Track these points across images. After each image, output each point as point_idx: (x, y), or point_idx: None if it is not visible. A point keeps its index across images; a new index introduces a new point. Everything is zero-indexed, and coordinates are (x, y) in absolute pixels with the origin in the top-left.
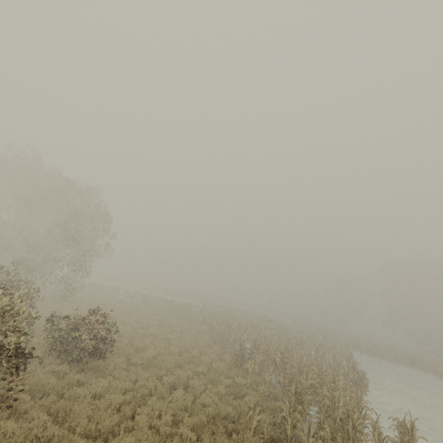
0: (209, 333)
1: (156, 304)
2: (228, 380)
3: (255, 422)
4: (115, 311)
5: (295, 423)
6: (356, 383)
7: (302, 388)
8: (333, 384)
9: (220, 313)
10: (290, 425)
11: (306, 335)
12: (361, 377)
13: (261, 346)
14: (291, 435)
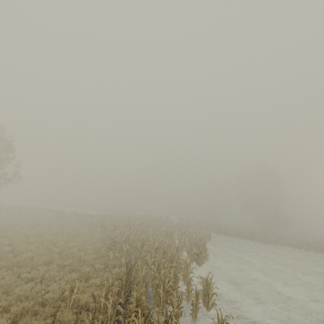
0: (101, 234)
1: (69, 217)
2: (88, 268)
3: (72, 300)
4: (19, 226)
5: (108, 295)
6: (198, 255)
7: (140, 266)
8: (164, 259)
9: (119, 218)
10: (104, 297)
11: (181, 227)
12: (201, 251)
13: (130, 238)
14: (105, 304)
